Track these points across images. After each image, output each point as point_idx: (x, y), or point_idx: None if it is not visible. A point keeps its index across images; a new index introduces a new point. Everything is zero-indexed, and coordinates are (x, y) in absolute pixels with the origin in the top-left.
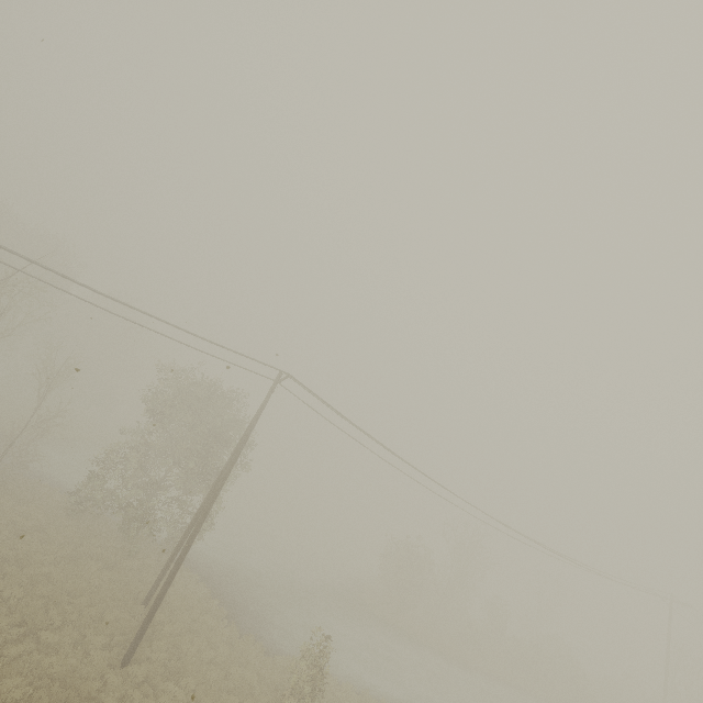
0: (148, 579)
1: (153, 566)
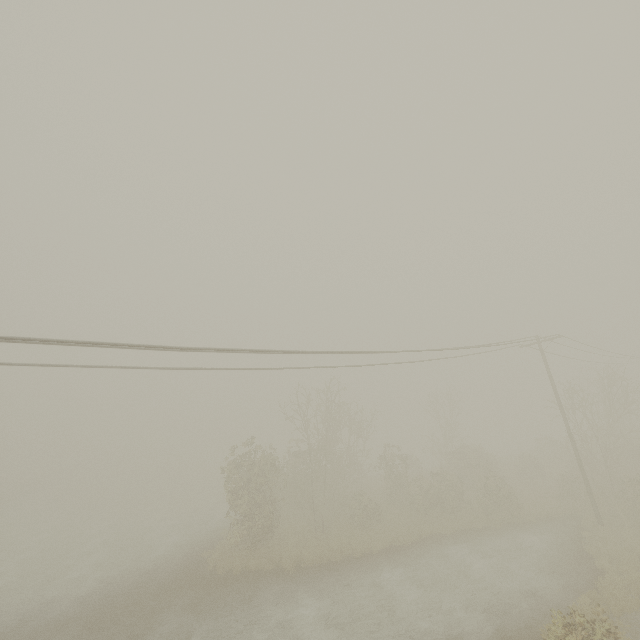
0: None
1: None
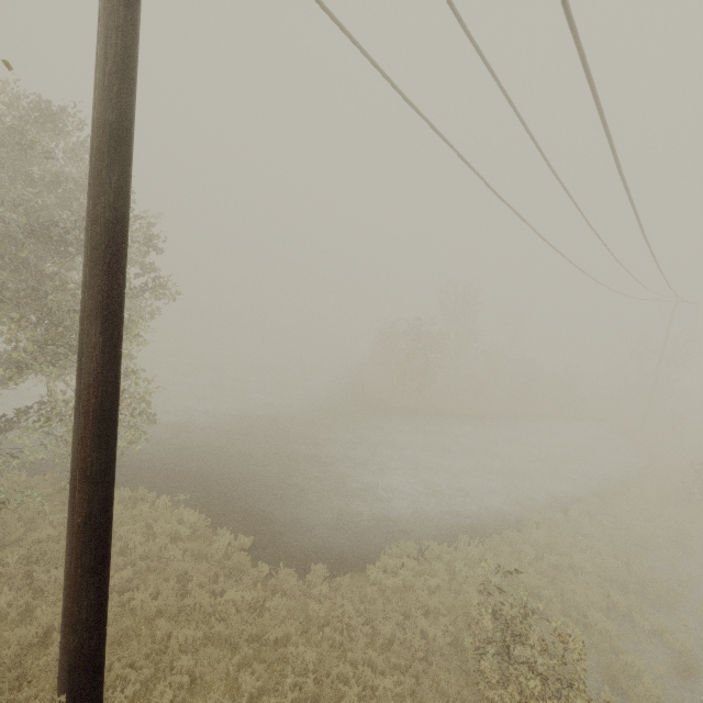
0: (58, 579)
1: (59, 534)
